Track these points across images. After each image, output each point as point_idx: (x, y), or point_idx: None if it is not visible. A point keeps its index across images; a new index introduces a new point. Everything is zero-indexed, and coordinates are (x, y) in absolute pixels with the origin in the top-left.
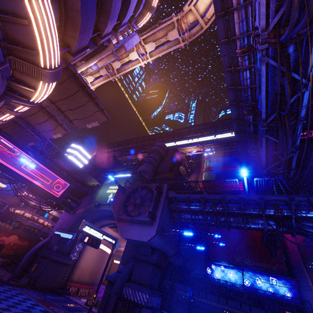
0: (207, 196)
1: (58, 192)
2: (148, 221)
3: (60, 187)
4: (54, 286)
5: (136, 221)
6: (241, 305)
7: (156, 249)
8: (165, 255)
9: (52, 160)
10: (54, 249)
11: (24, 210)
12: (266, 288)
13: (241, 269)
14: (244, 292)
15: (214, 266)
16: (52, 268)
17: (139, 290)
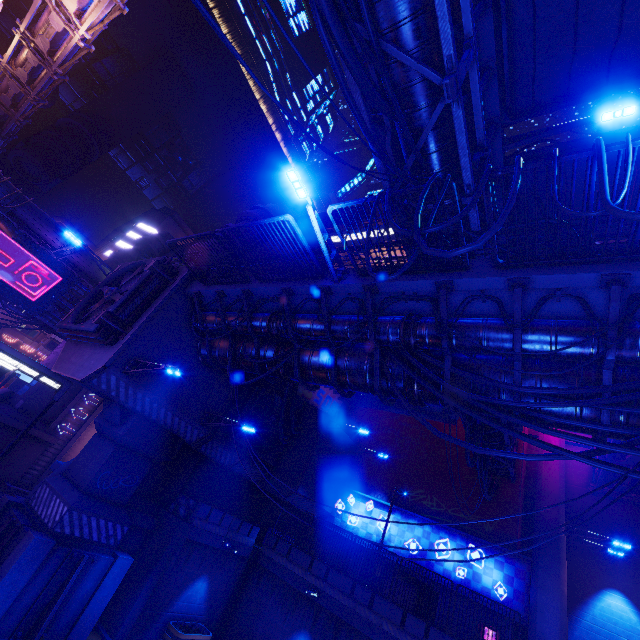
0: (255, 289)
1: (32, 289)
2: (95, 334)
3: (37, 278)
4: (5, 477)
5: (79, 333)
6: (355, 587)
7: (135, 413)
8: (167, 433)
9: (15, 213)
10: (17, 405)
11: (21, 336)
12: (453, 567)
13: (409, 515)
14: (377, 560)
15: (354, 500)
16: (2, 440)
17: (61, 494)
